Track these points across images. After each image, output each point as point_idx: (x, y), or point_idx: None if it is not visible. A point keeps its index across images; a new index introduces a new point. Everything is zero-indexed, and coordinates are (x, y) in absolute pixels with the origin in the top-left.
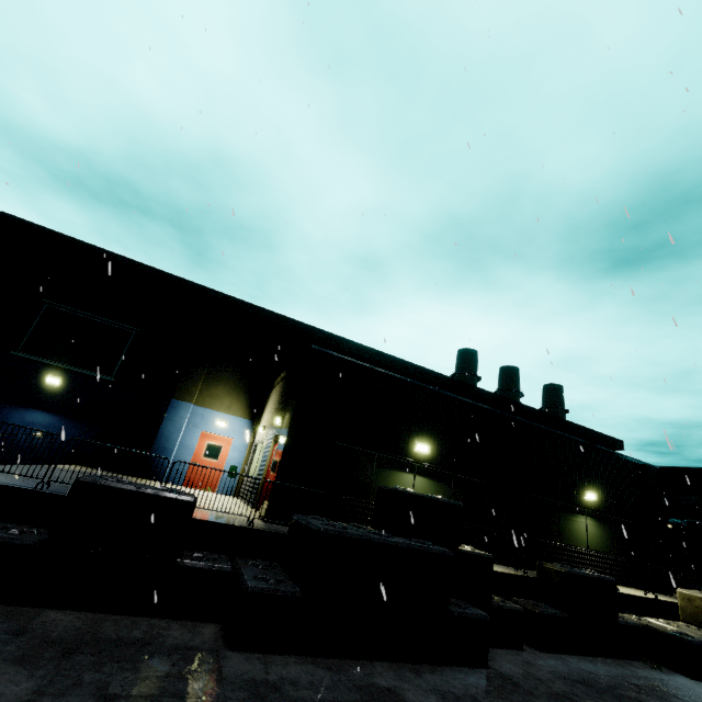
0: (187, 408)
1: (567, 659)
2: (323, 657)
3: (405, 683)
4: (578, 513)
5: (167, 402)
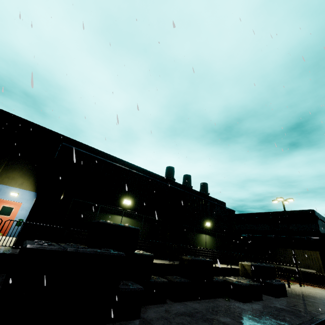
0: None
1: (187, 304)
2: None
3: None
4: (203, 232)
5: None
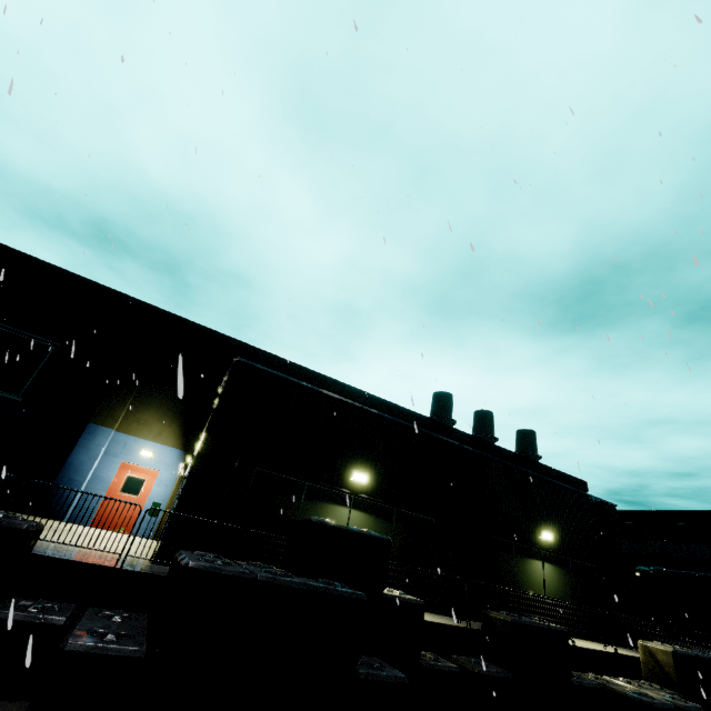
0: (106, 434)
1: None
2: None
3: None
4: (534, 555)
5: (84, 426)
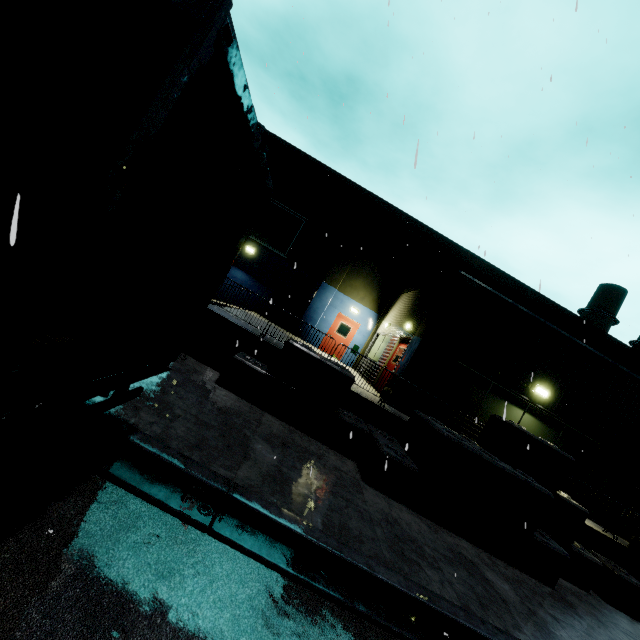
0: (331, 291)
1: (634, 623)
2: (423, 517)
3: (484, 565)
4: None
5: (318, 282)
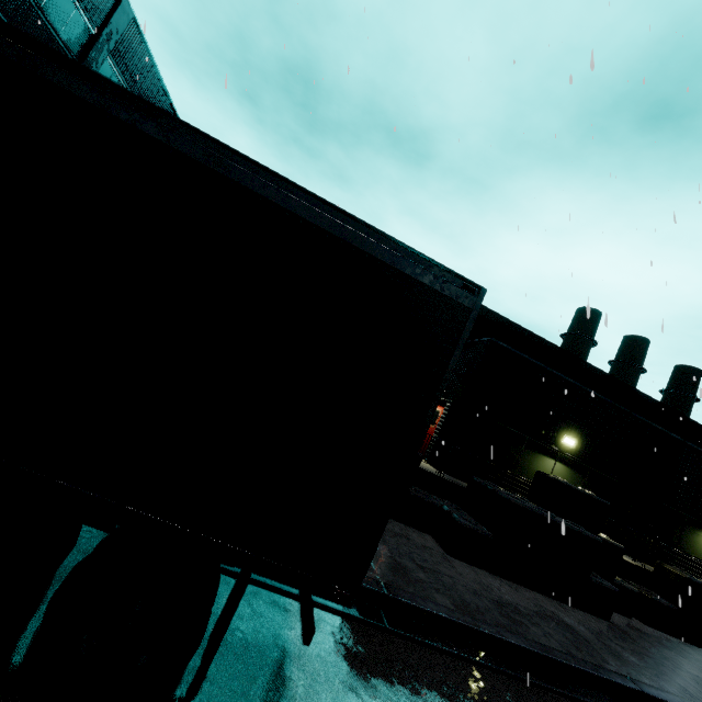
0: None
1: (669, 638)
2: (501, 578)
3: (560, 612)
4: None
5: None
